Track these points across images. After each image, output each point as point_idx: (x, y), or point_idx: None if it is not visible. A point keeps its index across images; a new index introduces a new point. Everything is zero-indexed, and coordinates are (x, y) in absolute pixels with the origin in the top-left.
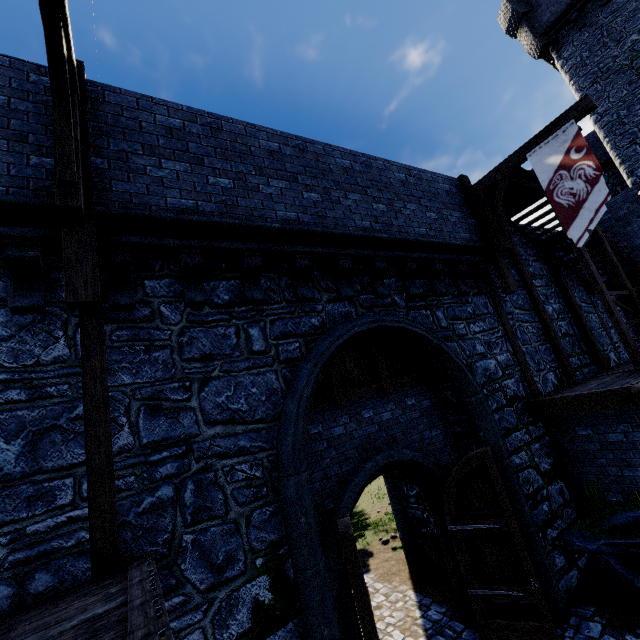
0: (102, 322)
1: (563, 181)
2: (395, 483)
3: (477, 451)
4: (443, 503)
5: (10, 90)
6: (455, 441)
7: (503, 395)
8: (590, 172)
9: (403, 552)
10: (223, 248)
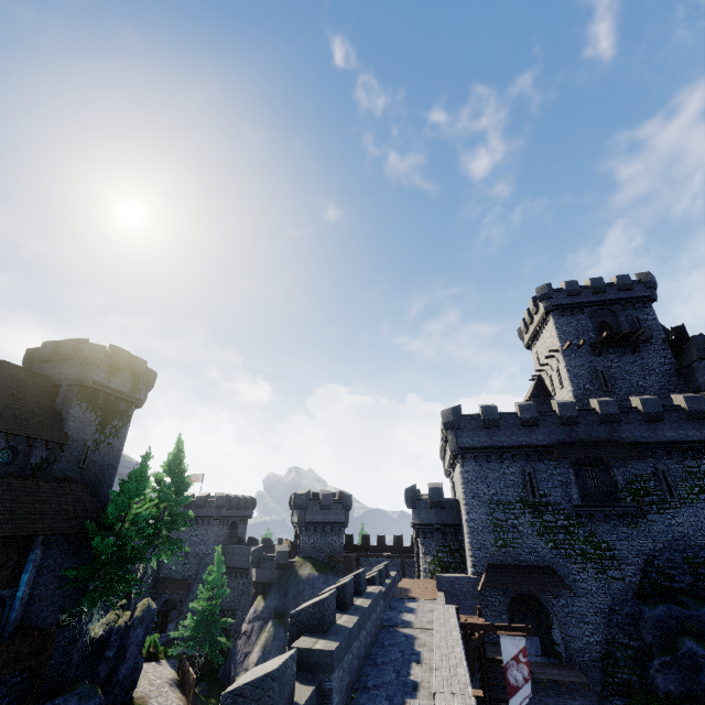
0: None
1: (513, 668)
2: None
3: None
4: None
5: None
6: None
7: None
8: (526, 673)
9: None
10: None
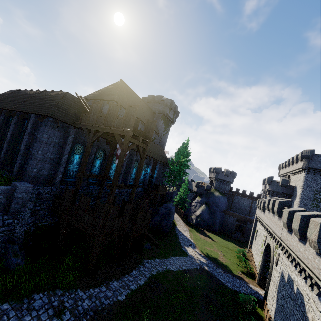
0: None
1: None
2: (263, 268)
3: None
4: None
5: None
6: None
7: None
8: None
9: (249, 279)
10: None
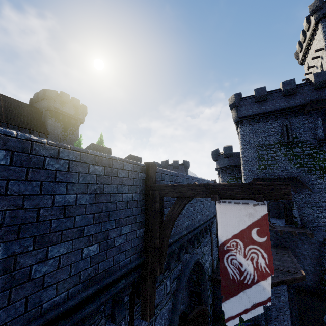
0: (134, 306)
1: None
2: None
3: (203, 307)
4: (184, 323)
5: (133, 187)
6: (190, 294)
7: (208, 276)
8: None
9: None
10: (172, 250)
